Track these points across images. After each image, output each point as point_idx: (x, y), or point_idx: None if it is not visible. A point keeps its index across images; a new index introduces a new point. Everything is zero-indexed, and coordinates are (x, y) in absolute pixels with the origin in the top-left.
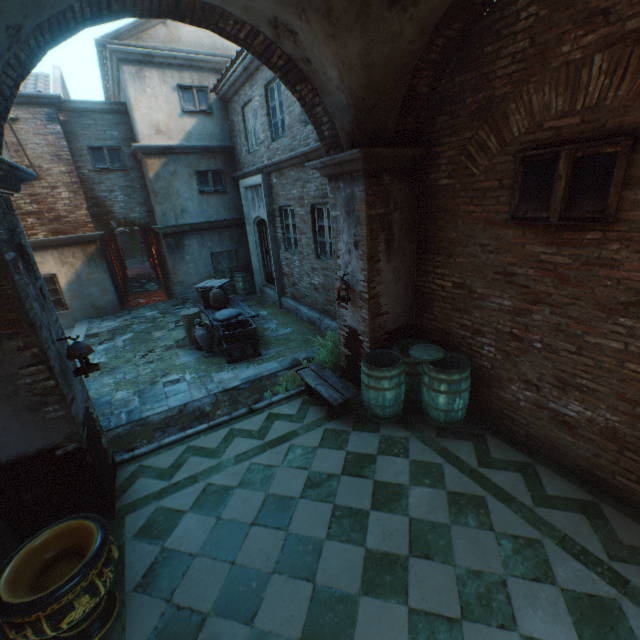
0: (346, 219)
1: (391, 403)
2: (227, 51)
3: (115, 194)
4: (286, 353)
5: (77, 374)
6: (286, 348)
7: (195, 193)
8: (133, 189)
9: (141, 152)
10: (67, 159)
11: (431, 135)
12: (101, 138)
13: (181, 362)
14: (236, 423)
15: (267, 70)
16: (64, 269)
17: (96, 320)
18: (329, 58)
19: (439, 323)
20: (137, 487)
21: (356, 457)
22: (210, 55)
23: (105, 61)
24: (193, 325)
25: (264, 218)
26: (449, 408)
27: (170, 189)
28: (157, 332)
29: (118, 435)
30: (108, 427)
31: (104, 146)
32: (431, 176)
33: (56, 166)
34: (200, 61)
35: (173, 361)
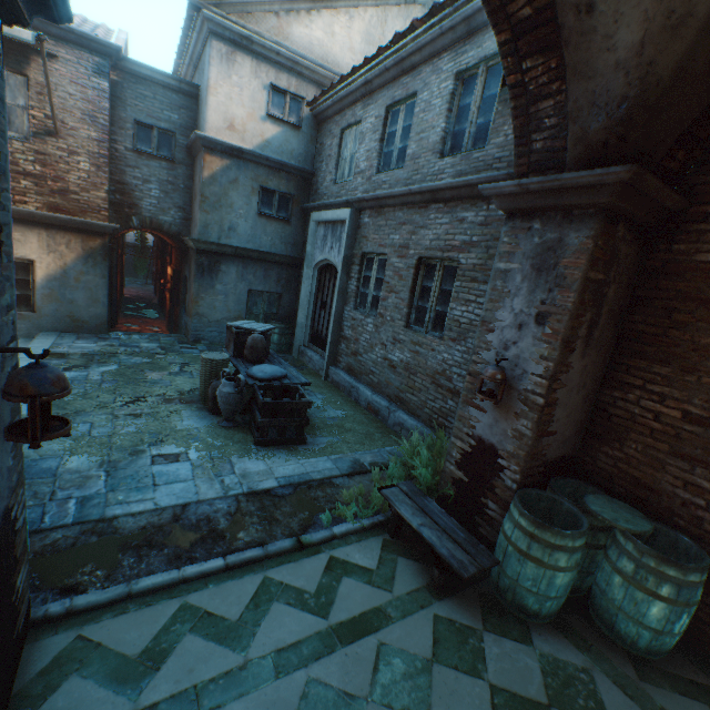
0: (530, 276)
1: (558, 593)
2: (337, 68)
3: (150, 186)
4: (343, 448)
5: (12, 437)
6: (341, 440)
7: (252, 212)
8: (174, 187)
9: (202, 143)
10: (103, 124)
11: (697, 187)
12: (155, 116)
13: (184, 426)
14: (274, 567)
15: (398, 87)
16: (48, 258)
17: (69, 335)
18: (643, 3)
19: (633, 468)
20: (59, 705)
21: (512, 705)
22: (318, 65)
23: (191, 32)
24: (214, 375)
25: (335, 262)
26: (665, 628)
27: (223, 198)
28: (153, 372)
29: (51, 547)
30: (37, 524)
31: (155, 126)
32: (679, 246)
33: (85, 128)
34: (305, 67)
35: (172, 422)
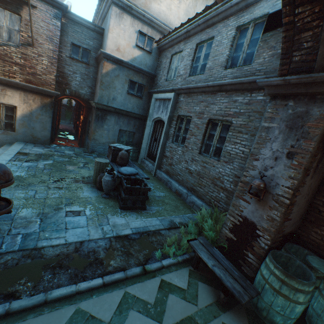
0: (284, 131)
1: (295, 316)
2: (171, 26)
3: (76, 75)
4: (164, 213)
5: None
6: (163, 209)
7: (124, 92)
8: (88, 77)
9: (103, 56)
10: (56, 43)
11: None
12: (81, 41)
13: (84, 196)
14: (130, 285)
15: (204, 34)
16: (23, 105)
17: (30, 144)
18: None
19: None
20: None
21: None
22: (162, 23)
23: (102, 2)
24: (101, 170)
25: (163, 119)
26: None
27: (111, 84)
28: (70, 166)
29: (3, 265)
30: None
31: (81, 46)
32: None
33: (47, 44)
34: (156, 24)
35: (77, 193)
